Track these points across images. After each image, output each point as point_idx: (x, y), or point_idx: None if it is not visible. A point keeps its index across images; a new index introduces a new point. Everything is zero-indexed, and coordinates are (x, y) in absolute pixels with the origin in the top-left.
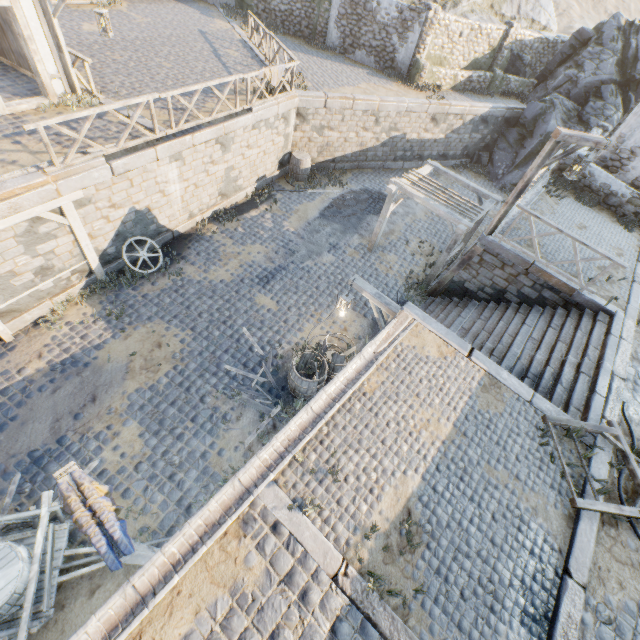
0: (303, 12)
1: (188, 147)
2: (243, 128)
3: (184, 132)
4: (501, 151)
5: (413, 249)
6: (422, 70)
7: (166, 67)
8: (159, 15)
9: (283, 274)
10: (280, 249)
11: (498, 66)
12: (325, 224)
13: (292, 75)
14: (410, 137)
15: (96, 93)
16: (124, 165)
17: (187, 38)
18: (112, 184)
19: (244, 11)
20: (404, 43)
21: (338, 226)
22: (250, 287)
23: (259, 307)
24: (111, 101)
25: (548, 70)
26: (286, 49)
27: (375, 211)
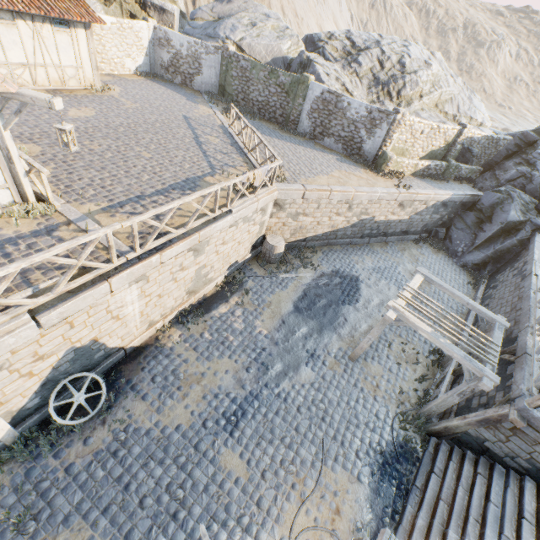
0: (278, 103)
1: (154, 266)
2: (220, 229)
3: (151, 249)
4: (459, 230)
5: (396, 353)
6: (389, 160)
7: (145, 157)
8: (148, 100)
9: (255, 407)
10: (252, 363)
11: (451, 156)
12: (300, 321)
13: (274, 172)
14: (378, 219)
15: (53, 199)
16: (60, 313)
17: (171, 124)
18: (40, 336)
19: (225, 98)
20: (371, 136)
21: (314, 323)
22: (214, 435)
23: (224, 475)
24: (70, 207)
25: (494, 161)
26: (268, 146)
27: (350, 300)
